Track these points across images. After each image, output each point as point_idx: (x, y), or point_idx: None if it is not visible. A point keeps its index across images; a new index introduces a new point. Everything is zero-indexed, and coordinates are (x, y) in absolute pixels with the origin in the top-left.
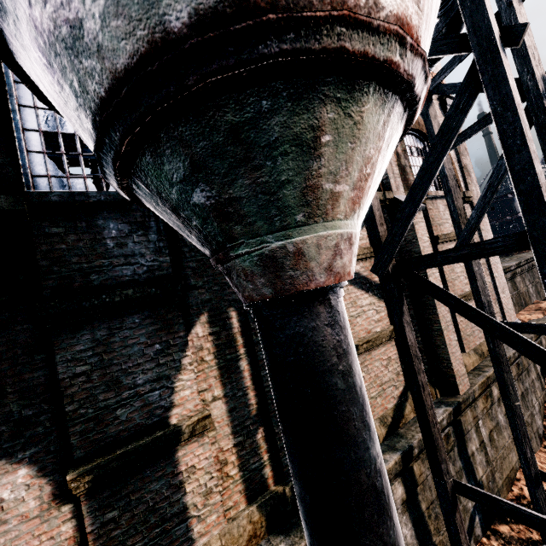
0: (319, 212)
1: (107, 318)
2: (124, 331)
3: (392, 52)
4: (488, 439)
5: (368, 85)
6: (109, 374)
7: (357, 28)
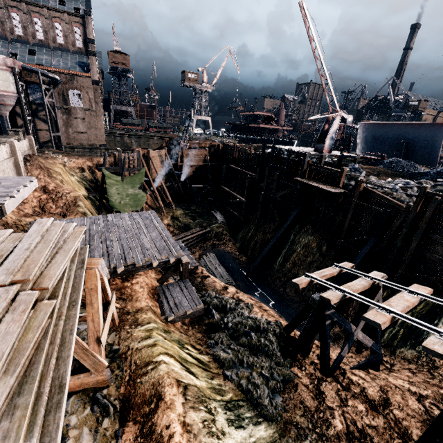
0: None
1: None
2: None
3: None
4: None
5: None
6: None
7: None
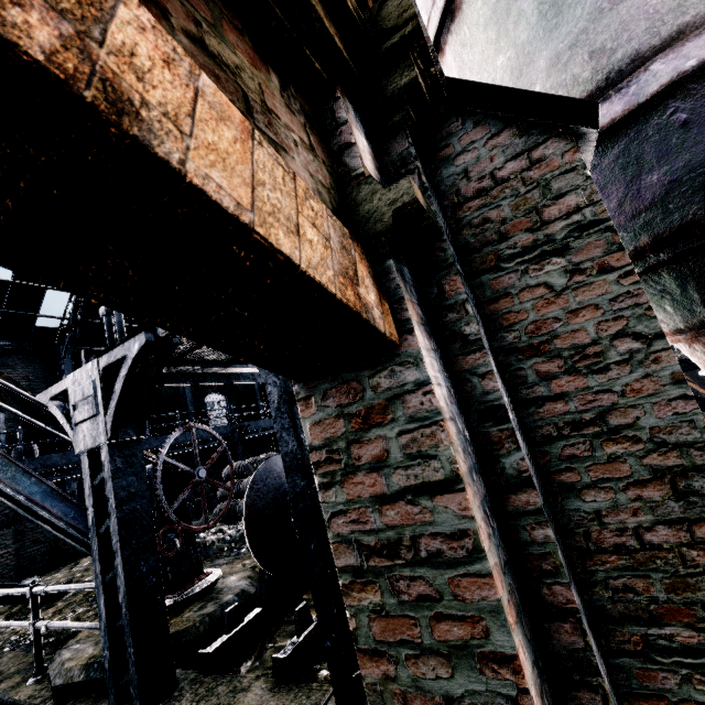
0: None
1: None
2: None
3: None
4: None
5: None
6: None
7: None
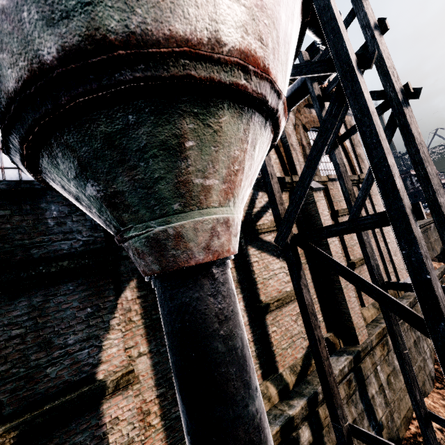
0: (193, 202)
1: (43, 286)
2: (59, 297)
3: (236, 77)
4: (386, 383)
5: (221, 102)
6: (42, 335)
7: (199, 60)
